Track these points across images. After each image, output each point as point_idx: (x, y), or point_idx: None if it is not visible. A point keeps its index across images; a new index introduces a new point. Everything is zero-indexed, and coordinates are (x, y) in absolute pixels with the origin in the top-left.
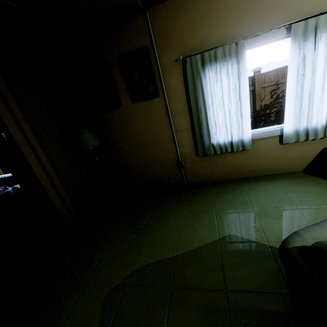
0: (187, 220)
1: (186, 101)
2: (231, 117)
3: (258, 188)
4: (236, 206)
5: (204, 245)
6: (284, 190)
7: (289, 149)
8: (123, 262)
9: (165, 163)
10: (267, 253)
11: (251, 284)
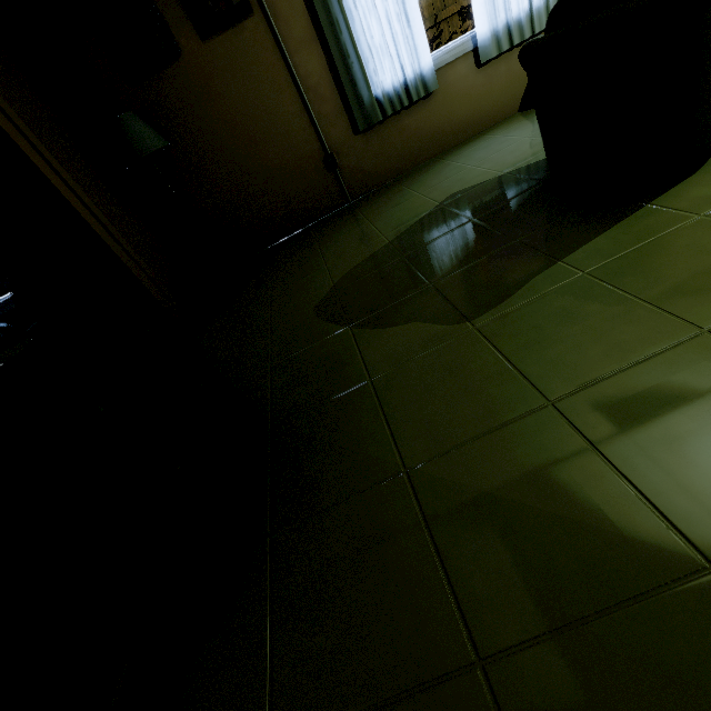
0: (382, 218)
1: (308, 13)
2: (392, 28)
3: (467, 150)
4: (446, 175)
5: (423, 217)
6: (502, 135)
7: (492, 75)
8: (314, 287)
9: (303, 170)
10: (507, 178)
11: (500, 201)
